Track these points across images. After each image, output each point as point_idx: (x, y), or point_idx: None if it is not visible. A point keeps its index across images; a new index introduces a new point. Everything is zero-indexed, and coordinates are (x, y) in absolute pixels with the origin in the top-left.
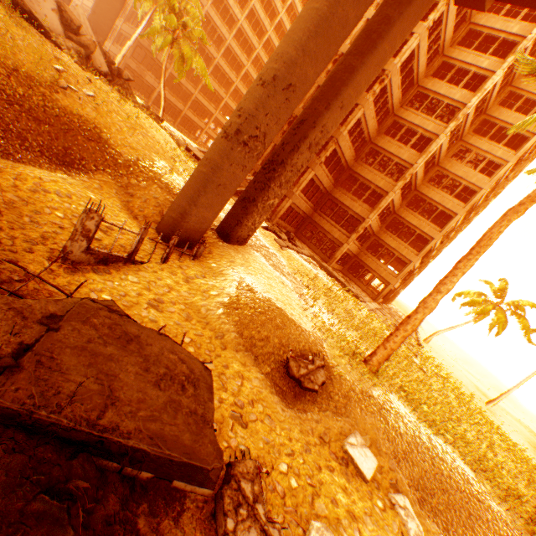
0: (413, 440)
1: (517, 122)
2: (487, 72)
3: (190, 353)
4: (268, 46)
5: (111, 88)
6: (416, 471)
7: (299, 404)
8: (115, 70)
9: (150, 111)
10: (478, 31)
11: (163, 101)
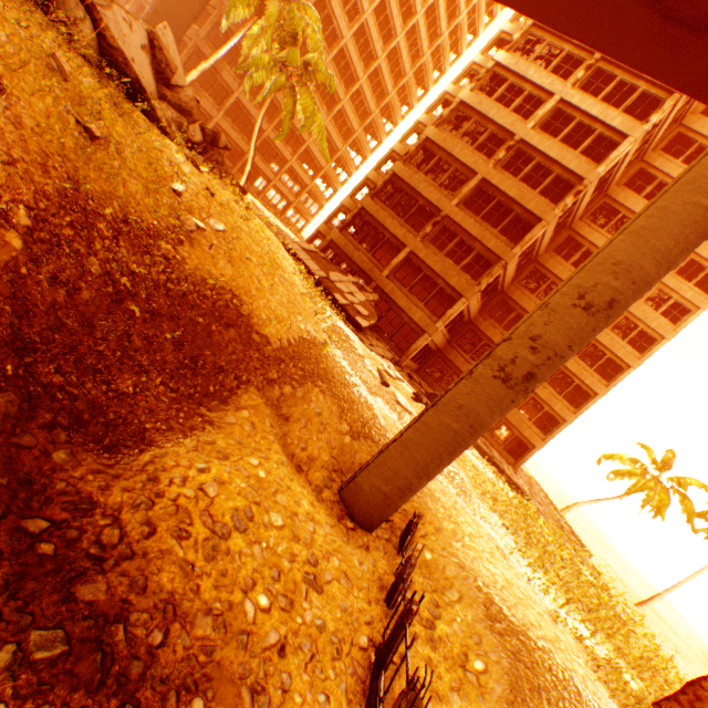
0: None
1: None
2: None
3: None
4: (372, 75)
5: (223, 185)
6: None
7: None
8: (210, 135)
9: (232, 181)
10: (690, 137)
11: (250, 164)
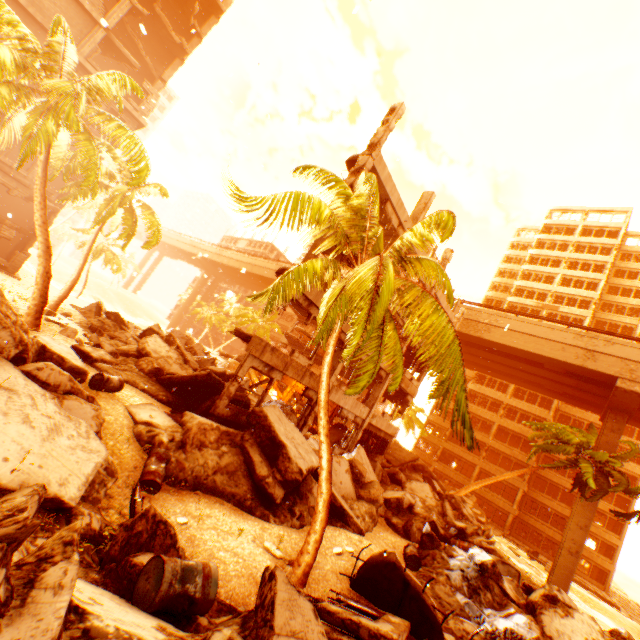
0: None
1: None
2: None
3: None
4: None
5: None
6: None
7: None
8: None
9: None
10: None
11: None
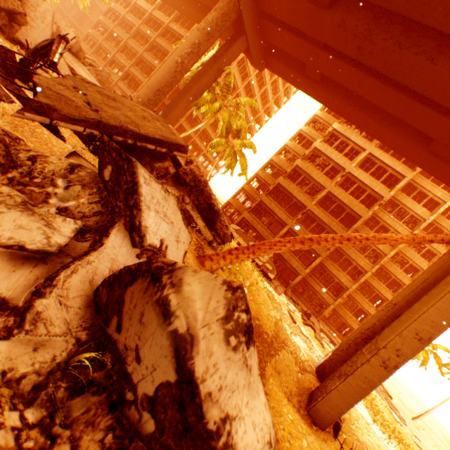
0: None
1: (447, 226)
2: (439, 200)
3: None
4: None
5: None
6: None
7: None
8: None
9: None
10: None
11: None
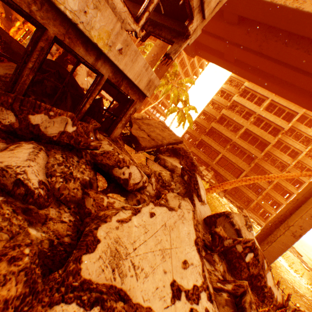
0: None
1: None
2: None
3: None
4: (182, 69)
5: None
6: None
7: None
8: None
9: None
10: None
11: None
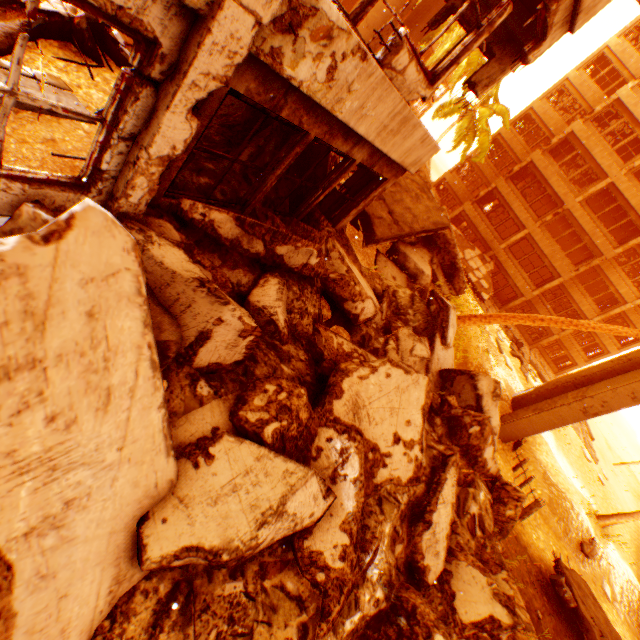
0: (621, 574)
1: None
2: None
3: (577, 573)
4: None
5: None
6: (620, 589)
7: (583, 564)
8: None
9: None
10: None
11: None
